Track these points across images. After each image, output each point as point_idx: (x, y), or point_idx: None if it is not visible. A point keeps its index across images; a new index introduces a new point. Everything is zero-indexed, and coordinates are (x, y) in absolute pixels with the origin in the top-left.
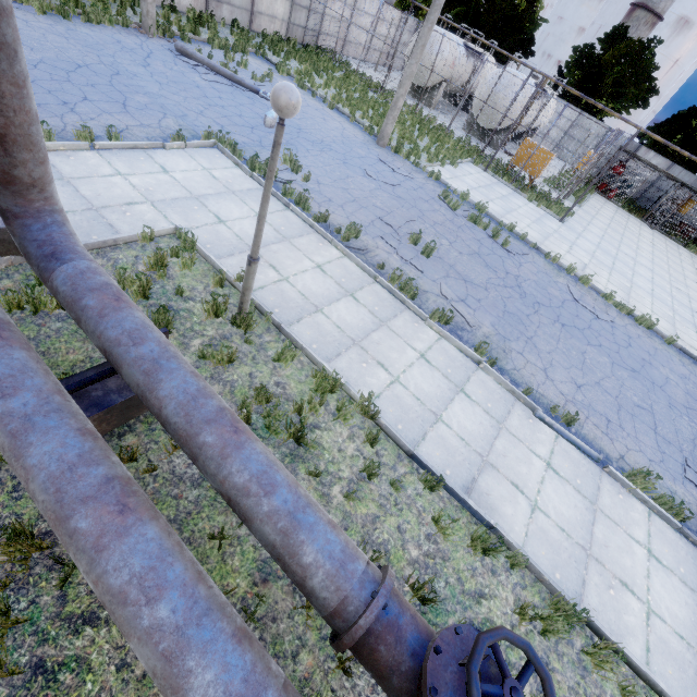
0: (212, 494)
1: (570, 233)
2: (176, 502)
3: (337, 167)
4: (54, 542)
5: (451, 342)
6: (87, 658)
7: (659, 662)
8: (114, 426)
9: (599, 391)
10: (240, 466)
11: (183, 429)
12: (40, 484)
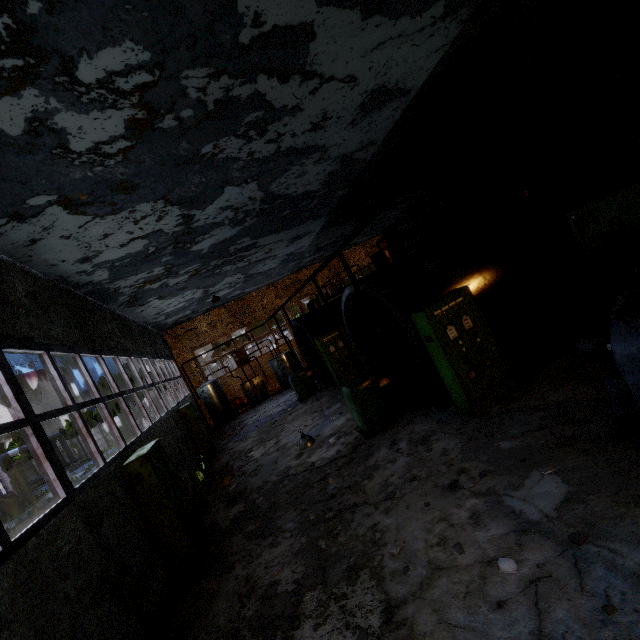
0: None
1: None
2: None
3: None
4: None
5: None
6: None
7: None
8: None
9: None
10: None
11: None
12: None
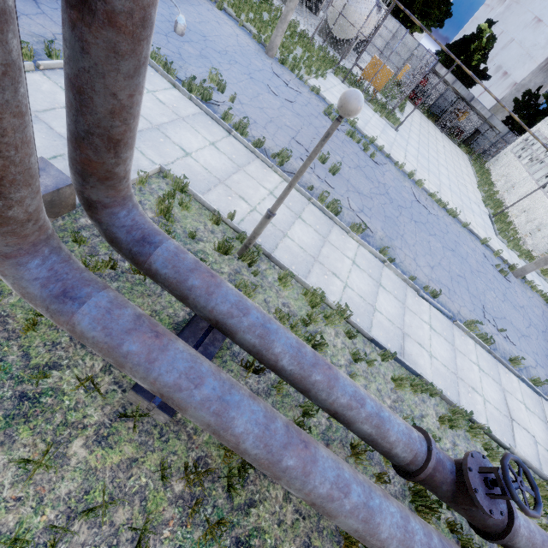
0: (280, 399)
1: (402, 141)
2: None
3: (247, 83)
4: (206, 463)
5: (366, 248)
6: (260, 526)
7: (492, 425)
8: None
9: (441, 269)
10: (342, 392)
11: (298, 374)
12: (251, 444)
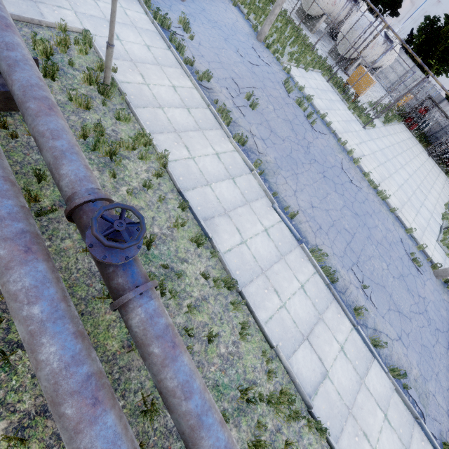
0: None
1: (365, 136)
2: (24, 156)
3: (218, 40)
4: None
5: (240, 155)
6: None
7: (273, 325)
8: (1, 109)
9: (325, 214)
10: (44, 123)
11: (20, 98)
12: None
